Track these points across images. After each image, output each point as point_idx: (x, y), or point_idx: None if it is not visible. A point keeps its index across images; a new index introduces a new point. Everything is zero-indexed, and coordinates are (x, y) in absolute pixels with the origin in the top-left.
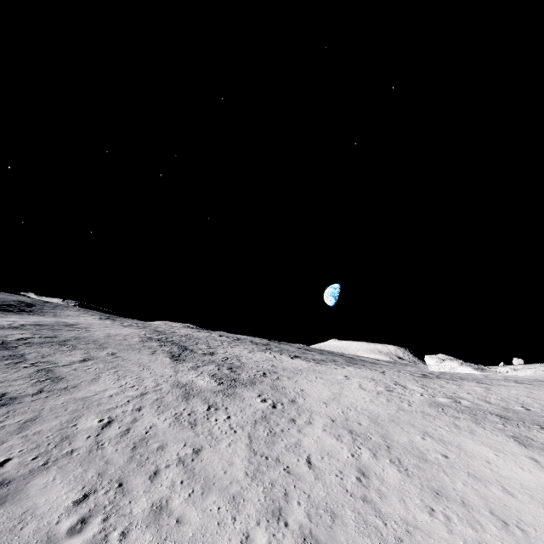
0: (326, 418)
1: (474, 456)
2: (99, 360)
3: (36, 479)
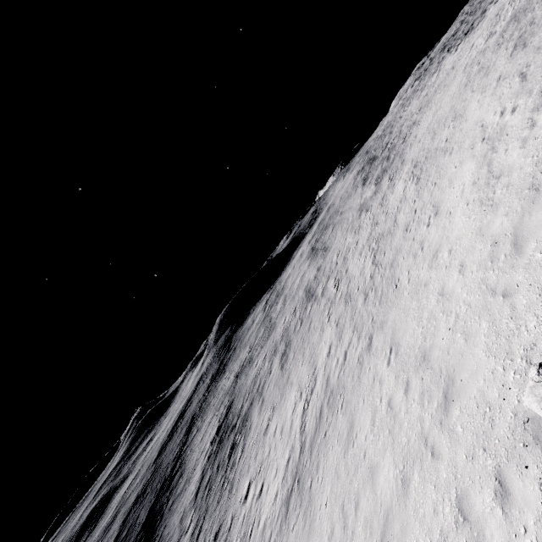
0: (410, 164)
1: (464, 119)
2: (336, 225)
3: (328, 283)
